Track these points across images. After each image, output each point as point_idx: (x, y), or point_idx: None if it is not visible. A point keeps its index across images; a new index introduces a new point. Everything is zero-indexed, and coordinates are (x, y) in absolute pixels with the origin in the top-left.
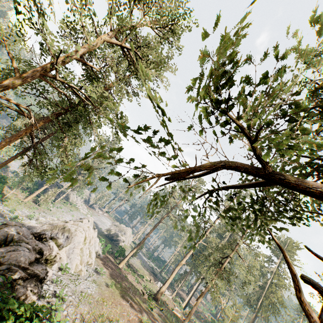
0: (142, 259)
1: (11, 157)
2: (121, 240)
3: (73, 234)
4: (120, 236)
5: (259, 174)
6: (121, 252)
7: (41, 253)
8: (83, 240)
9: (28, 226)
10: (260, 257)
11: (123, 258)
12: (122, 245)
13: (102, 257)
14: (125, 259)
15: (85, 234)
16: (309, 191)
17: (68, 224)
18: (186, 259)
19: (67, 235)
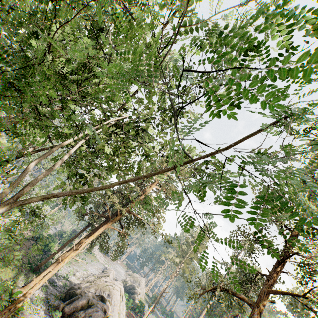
0: (156, 314)
1: (78, 233)
2: (137, 293)
3: (112, 292)
4: (136, 288)
5: (227, 292)
6: (141, 306)
7: (104, 312)
8: (120, 298)
9: (74, 283)
10: (263, 315)
11: (145, 314)
12: (138, 298)
13: (127, 313)
14: (146, 314)
15: (121, 292)
16: (241, 298)
17: (108, 282)
18: (202, 315)
19: (108, 293)
